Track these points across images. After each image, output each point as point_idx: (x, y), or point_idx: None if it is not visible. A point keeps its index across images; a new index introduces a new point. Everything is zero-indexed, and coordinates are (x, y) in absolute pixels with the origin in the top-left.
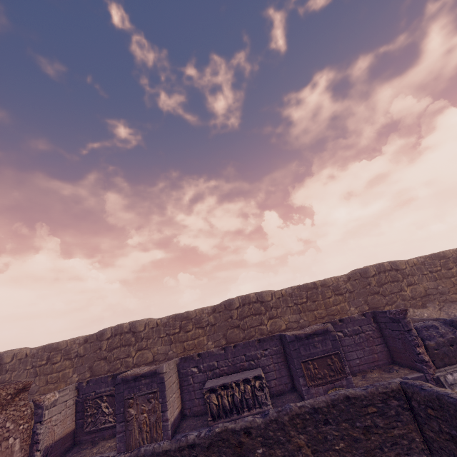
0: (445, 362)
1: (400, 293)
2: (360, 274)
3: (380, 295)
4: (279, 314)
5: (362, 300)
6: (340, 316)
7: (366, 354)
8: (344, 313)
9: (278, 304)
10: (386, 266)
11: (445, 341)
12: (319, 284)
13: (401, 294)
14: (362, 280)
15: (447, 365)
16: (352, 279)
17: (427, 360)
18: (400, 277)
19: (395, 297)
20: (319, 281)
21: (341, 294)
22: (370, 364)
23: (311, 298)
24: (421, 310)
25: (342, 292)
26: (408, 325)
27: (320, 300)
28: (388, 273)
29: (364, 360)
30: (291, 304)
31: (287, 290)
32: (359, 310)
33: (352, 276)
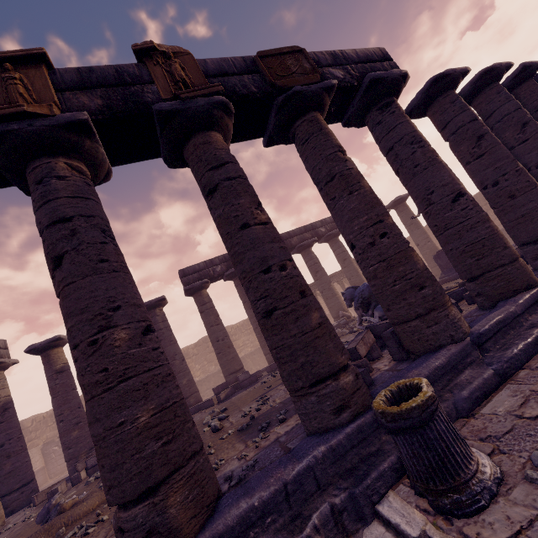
0: None
1: None
2: None
3: None
4: (38, 435)
5: None
6: None
7: None
8: None
9: (38, 427)
10: None
11: None
12: None
13: None
14: None
15: None
16: None
17: None
18: None
19: None
20: None
21: None
22: None
23: None
24: None
25: None
26: None
27: None
28: None
29: None
30: (51, 423)
31: (49, 413)
32: None
33: None
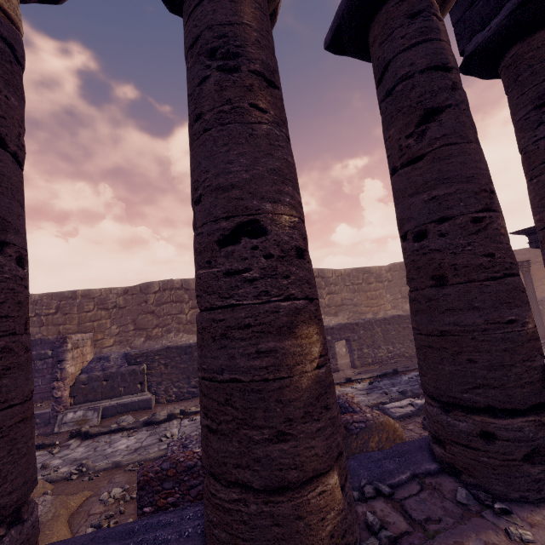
0: (88, 398)
1: (178, 315)
2: (140, 288)
3: (154, 315)
4: None
5: (130, 318)
6: (93, 335)
7: (45, 382)
8: (100, 332)
9: None
10: (176, 284)
11: (100, 376)
12: (80, 294)
13: (179, 317)
14: (139, 296)
15: (89, 401)
16: (129, 293)
17: (58, 396)
18: (186, 298)
19: (171, 319)
20: (82, 290)
21: (107, 309)
22: (47, 394)
23: (63, 309)
24: (191, 337)
25: (108, 307)
26: (60, 356)
27: (74, 314)
28: (174, 291)
29: (40, 390)
30: (31, 314)
31: (33, 297)
32: (122, 329)
33: (130, 290)
